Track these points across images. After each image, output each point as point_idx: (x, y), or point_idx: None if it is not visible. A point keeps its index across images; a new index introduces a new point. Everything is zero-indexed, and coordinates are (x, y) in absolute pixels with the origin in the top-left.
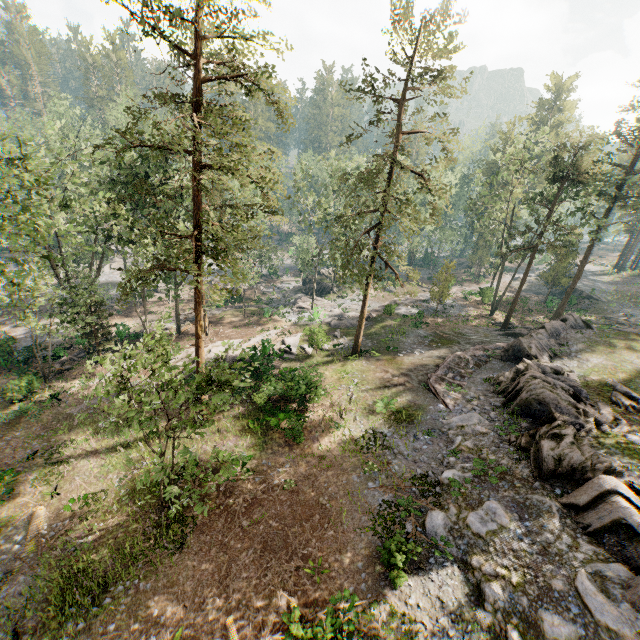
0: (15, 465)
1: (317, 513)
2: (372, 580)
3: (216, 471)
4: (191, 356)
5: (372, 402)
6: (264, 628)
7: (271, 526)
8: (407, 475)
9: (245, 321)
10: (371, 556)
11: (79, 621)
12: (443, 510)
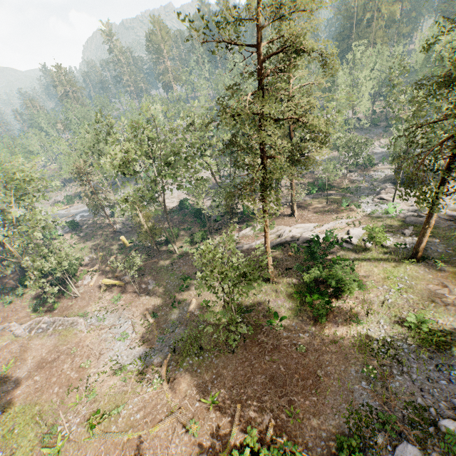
0: (191, 274)
1: (311, 379)
2: (327, 451)
3: (265, 316)
4: (279, 232)
5: (406, 312)
6: (252, 423)
7: (280, 369)
8: (403, 396)
9: (326, 208)
10: (335, 435)
11: (190, 360)
12: (423, 450)
